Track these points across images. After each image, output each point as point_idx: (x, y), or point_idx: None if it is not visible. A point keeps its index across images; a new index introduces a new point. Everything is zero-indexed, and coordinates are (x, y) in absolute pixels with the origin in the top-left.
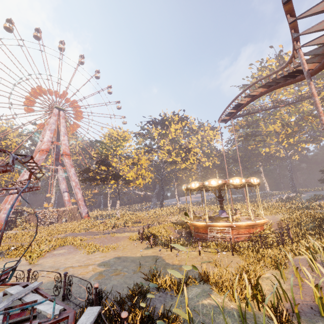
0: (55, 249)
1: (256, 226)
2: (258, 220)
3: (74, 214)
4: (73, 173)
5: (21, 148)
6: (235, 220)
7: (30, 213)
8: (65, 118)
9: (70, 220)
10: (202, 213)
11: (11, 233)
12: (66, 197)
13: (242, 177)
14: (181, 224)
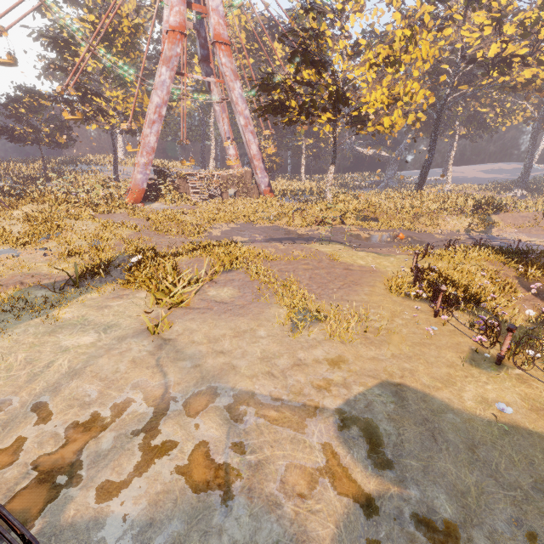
0: (214, 278)
1: None
2: None
3: (247, 184)
4: (238, 94)
5: (140, 33)
6: None
7: (178, 176)
8: None
9: (241, 196)
10: (543, 221)
11: (156, 207)
12: (230, 149)
13: None
14: (524, 256)
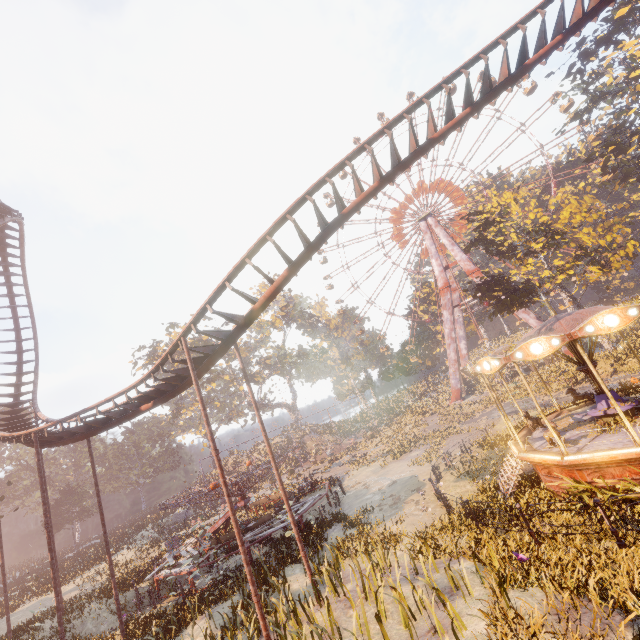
0: (420, 448)
1: (586, 466)
2: (580, 455)
3: None
4: None
5: None
6: (608, 430)
7: None
8: (438, 223)
9: (550, 362)
10: None
11: (469, 399)
12: None
13: (492, 356)
14: None
